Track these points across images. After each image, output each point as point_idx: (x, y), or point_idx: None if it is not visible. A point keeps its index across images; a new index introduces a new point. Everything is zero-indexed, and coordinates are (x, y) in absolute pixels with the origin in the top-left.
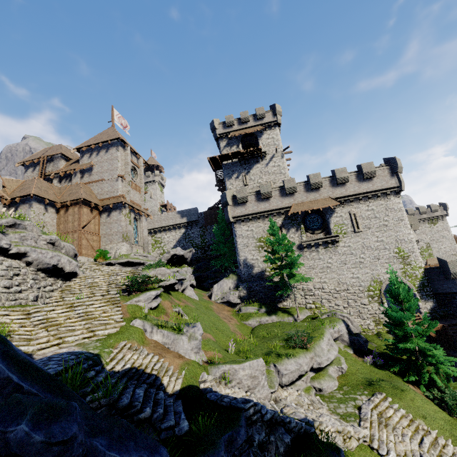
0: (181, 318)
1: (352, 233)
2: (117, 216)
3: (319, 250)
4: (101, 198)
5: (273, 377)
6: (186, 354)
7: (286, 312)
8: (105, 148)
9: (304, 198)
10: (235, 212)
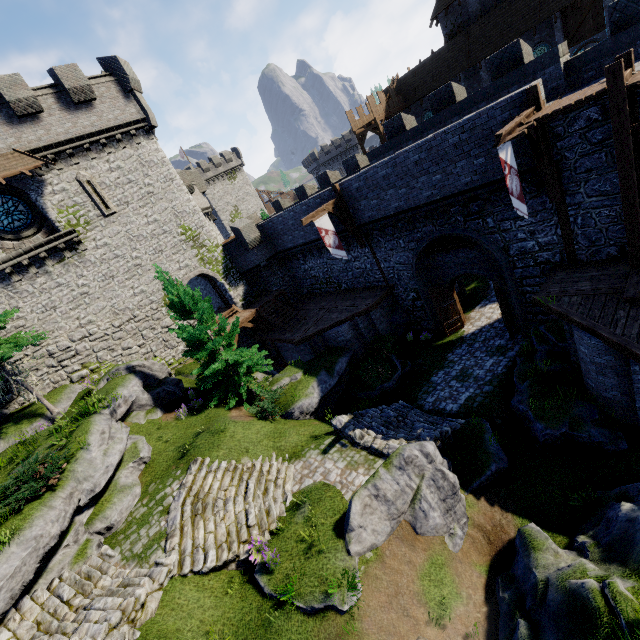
0: None
1: (101, 220)
2: None
3: (49, 269)
4: None
5: None
6: None
7: (26, 417)
8: None
9: None
10: None
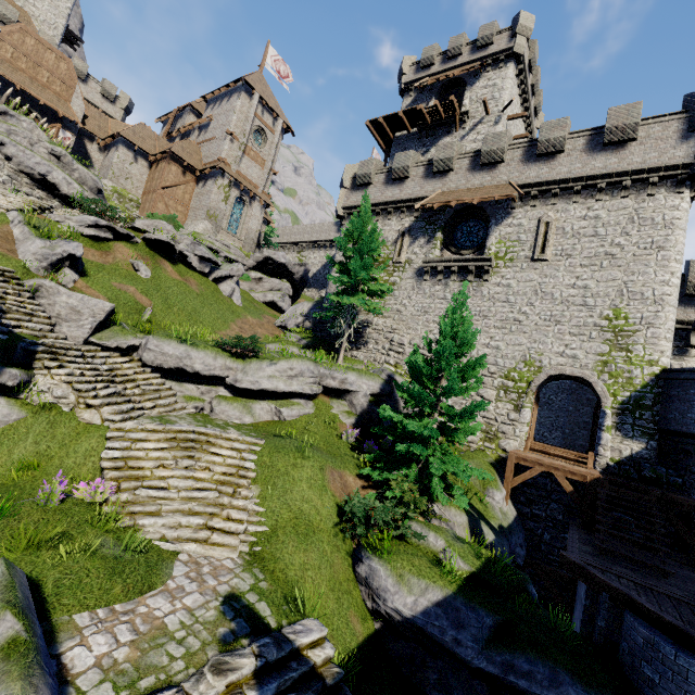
0: (134, 272)
1: (525, 262)
2: (211, 185)
3: (450, 282)
4: (205, 163)
5: (121, 337)
6: (22, 253)
7: (334, 356)
8: (228, 96)
9: (461, 183)
10: (349, 200)
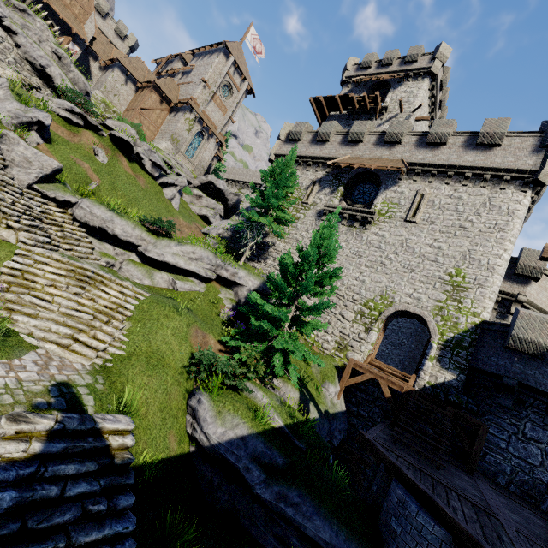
0: (93, 156)
1: (400, 221)
2: (180, 116)
3: (340, 225)
4: (180, 99)
5: (61, 192)
6: None
7: (237, 261)
8: (210, 54)
9: (366, 153)
10: (281, 149)
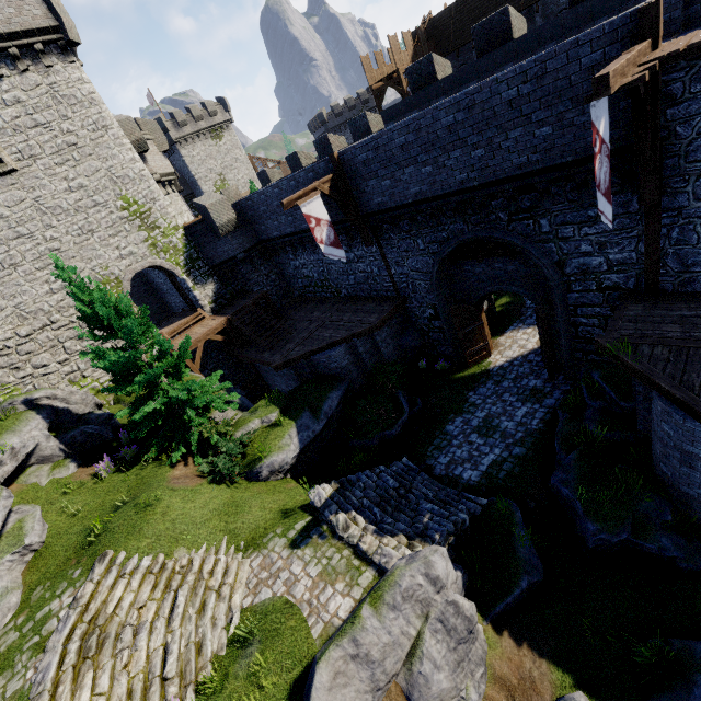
0: None
1: None
2: None
3: None
4: None
5: None
6: None
7: None
8: None
9: None
10: None
